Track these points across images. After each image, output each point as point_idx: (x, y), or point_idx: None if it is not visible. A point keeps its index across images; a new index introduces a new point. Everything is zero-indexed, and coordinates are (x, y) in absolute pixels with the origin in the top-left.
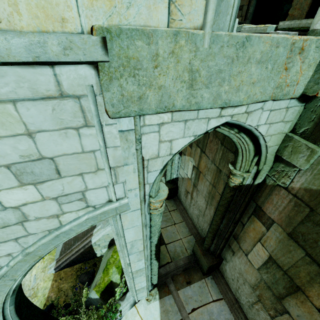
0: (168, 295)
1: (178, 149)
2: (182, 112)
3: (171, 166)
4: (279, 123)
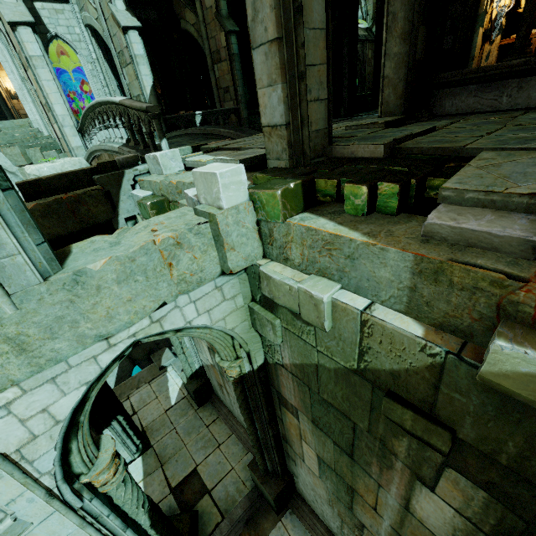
0: None
1: (67, 411)
2: (37, 375)
3: (185, 354)
4: (222, 304)
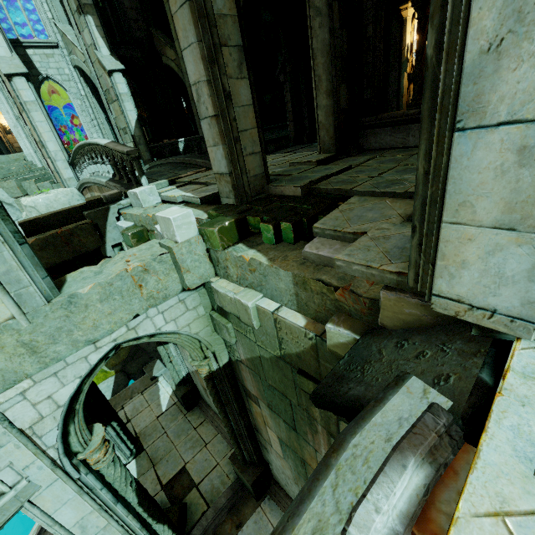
0: None
1: (66, 398)
2: (44, 370)
3: (172, 362)
4: (186, 313)
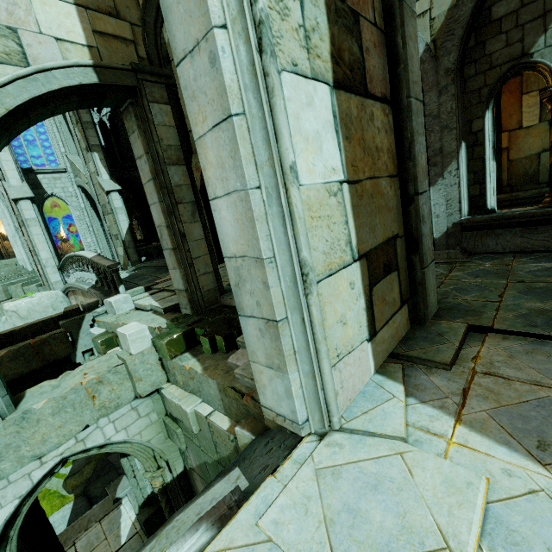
0: None
1: (1, 521)
2: None
3: (136, 477)
4: (138, 420)
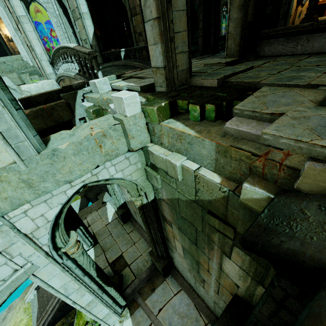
0: (137, 308)
1: (53, 216)
2: (38, 199)
3: (115, 195)
4: (129, 166)
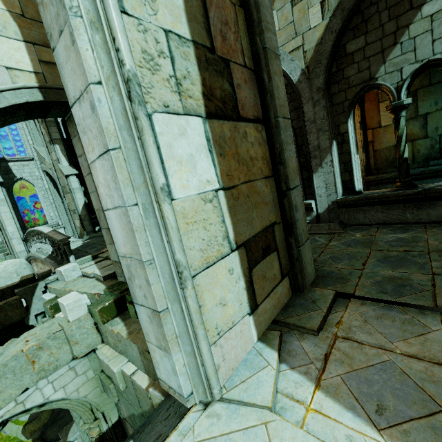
0: None
1: None
2: None
3: None
4: (75, 379)
